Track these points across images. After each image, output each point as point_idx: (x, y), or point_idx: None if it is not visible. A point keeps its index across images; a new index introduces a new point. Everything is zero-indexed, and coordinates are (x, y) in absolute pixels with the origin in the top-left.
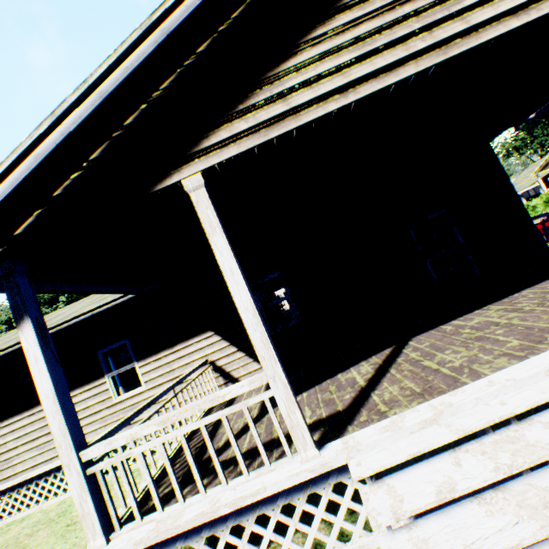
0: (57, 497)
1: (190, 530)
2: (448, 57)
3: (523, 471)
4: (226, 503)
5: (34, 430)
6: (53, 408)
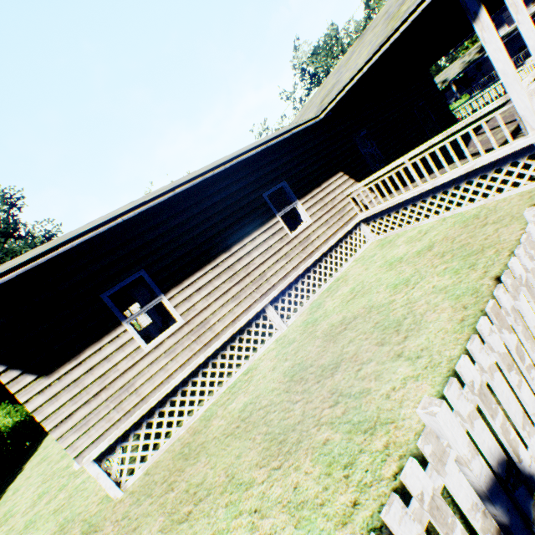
0: (266, 344)
1: None
2: None
3: None
4: None
5: (223, 282)
6: (507, 59)
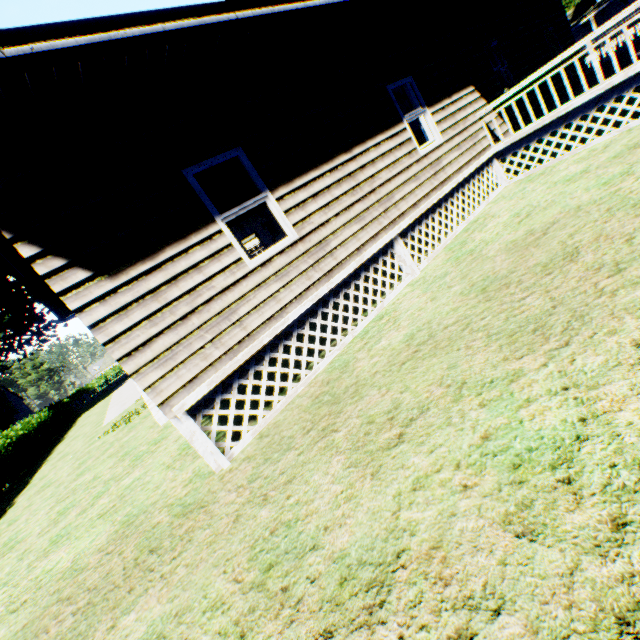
0: (395, 290)
1: None
2: None
3: None
4: None
5: (343, 194)
6: None
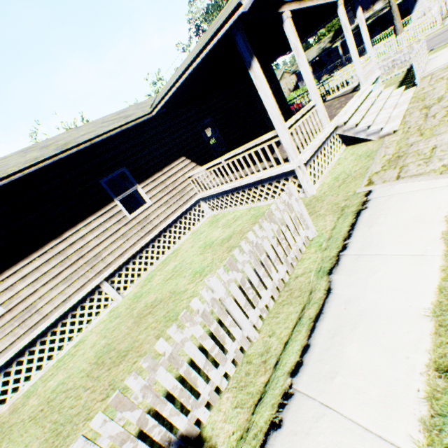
0: (101, 315)
1: (313, 155)
2: (326, 2)
3: (364, 115)
4: (323, 137)
5: (52, 267)
6: (274, 104)
